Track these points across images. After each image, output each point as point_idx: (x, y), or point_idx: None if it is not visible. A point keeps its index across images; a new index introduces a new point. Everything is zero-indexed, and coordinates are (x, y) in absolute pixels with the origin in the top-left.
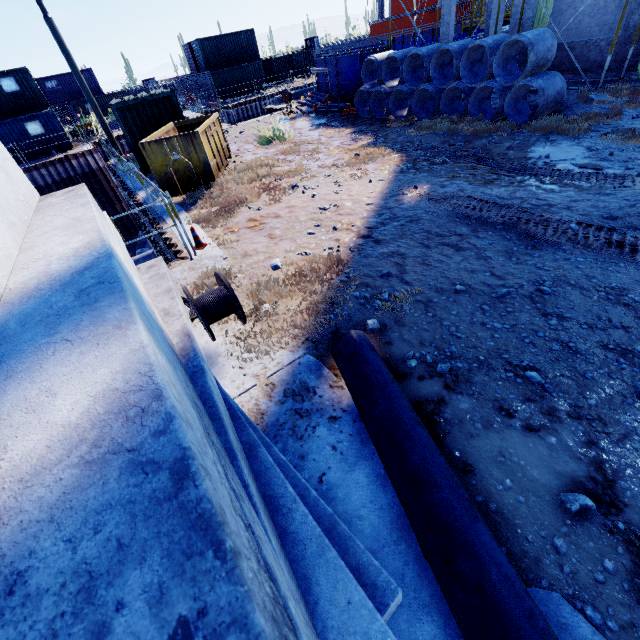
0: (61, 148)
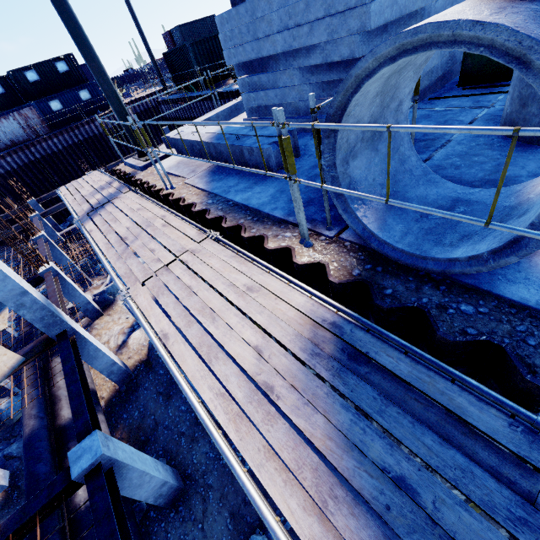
0: (102, 109)
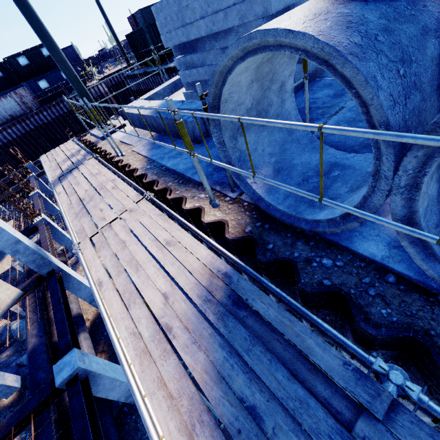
0: None
